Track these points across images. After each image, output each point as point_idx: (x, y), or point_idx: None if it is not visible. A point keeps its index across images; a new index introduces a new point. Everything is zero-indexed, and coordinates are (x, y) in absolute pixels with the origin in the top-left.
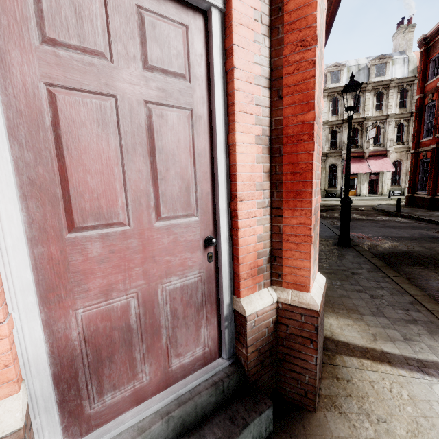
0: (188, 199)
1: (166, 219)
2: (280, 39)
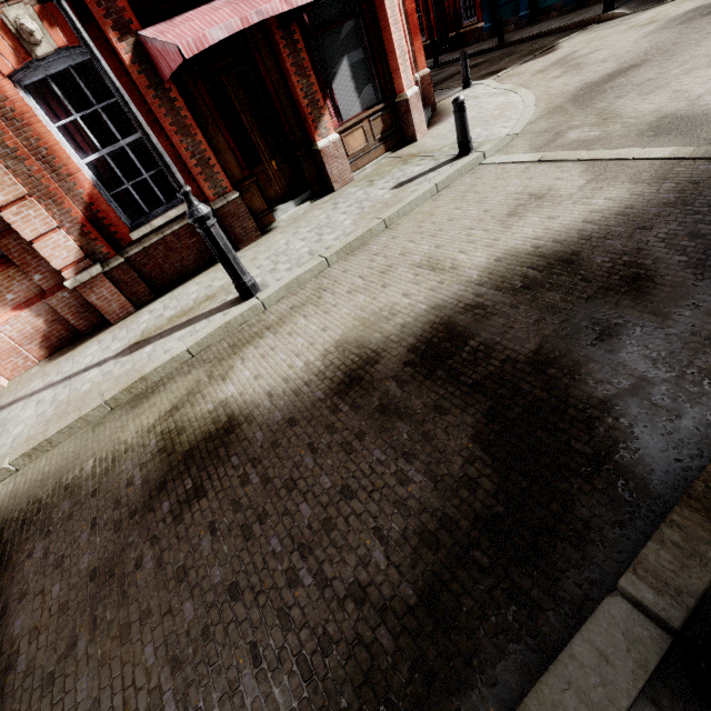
0: None
1: None
2: None
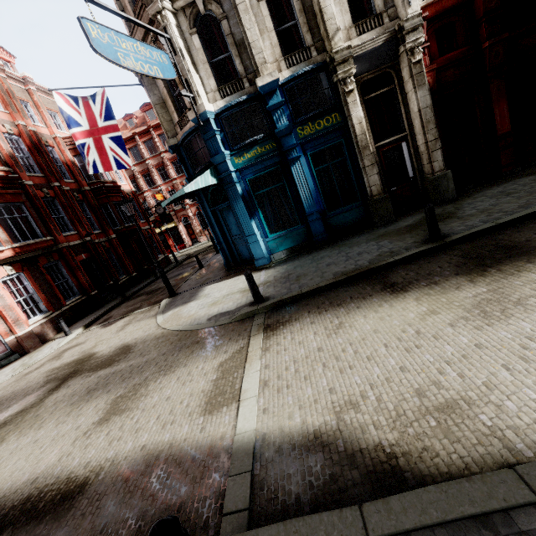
0: None
1: None
2: None
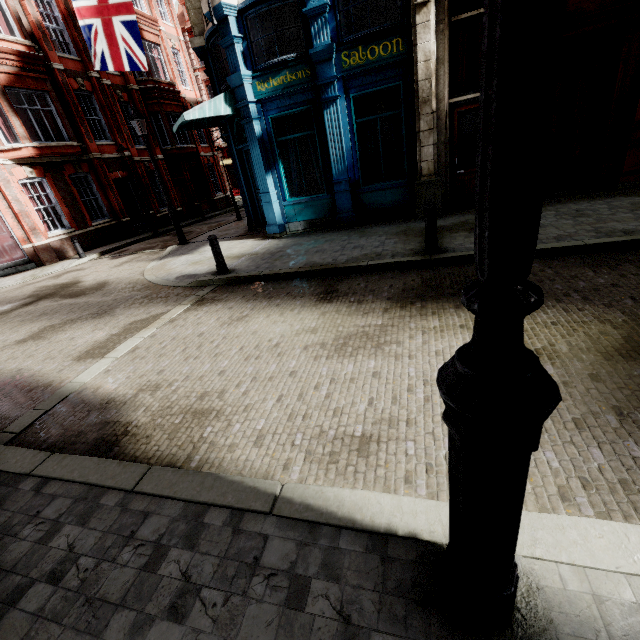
0: (3, 230)
1: (0, 234)
2: (7, 201)
